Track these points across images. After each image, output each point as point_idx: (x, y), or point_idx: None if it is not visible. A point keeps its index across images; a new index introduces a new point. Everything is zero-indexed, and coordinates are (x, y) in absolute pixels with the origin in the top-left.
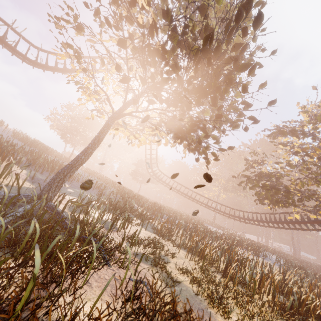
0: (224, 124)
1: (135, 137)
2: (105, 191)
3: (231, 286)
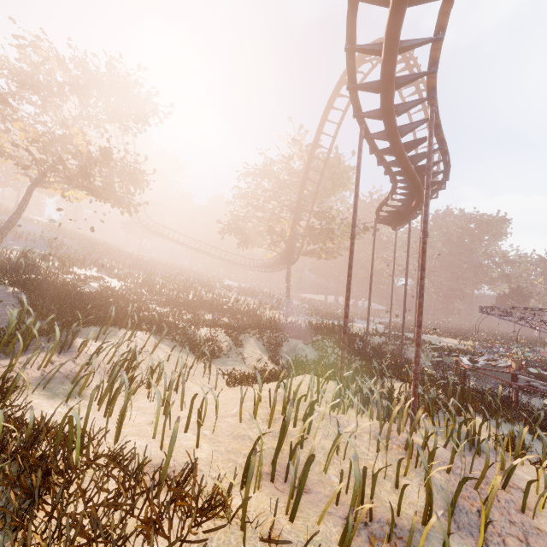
0: (134, 184)
1: (64, 196)
2: (62, 247)
3: (147, 294)
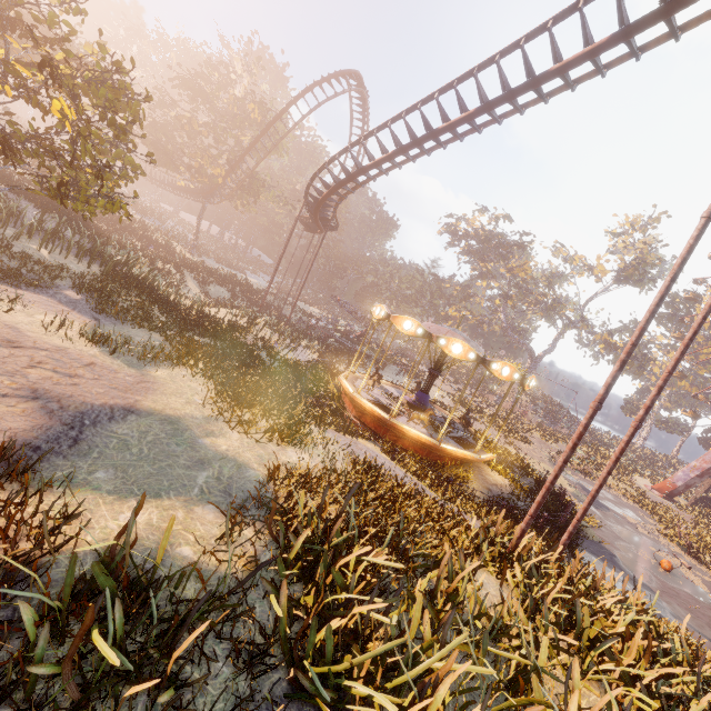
0: None
1: None
2: None
3: None
